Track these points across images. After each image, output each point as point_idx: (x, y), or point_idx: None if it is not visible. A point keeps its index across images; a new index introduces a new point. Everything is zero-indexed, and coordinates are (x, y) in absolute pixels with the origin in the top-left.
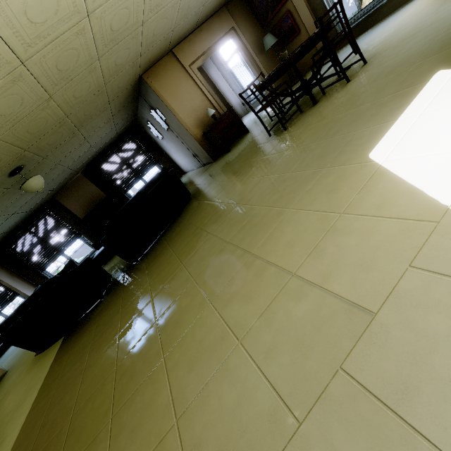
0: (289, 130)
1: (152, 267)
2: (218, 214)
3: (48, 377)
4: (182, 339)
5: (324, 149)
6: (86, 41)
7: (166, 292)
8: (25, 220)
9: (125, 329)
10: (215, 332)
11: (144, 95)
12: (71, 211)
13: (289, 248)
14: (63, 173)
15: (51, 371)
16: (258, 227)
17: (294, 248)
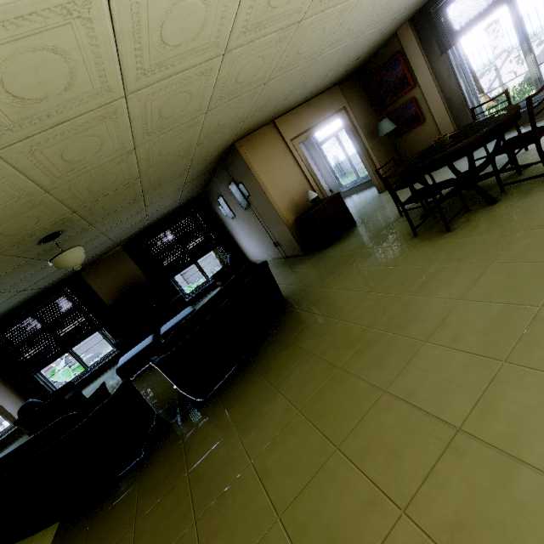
0: (458, 231)
1: (246, 423)
2: (377, 350)
3: None
4: None
5: None
6: (205, 86)
7: (319, 515)
8: (32, 298)
9: None
10: None
11: (228, 165)
12: (97, 293)
13: None
14: (102, 244)
15: None
16: None
17: None
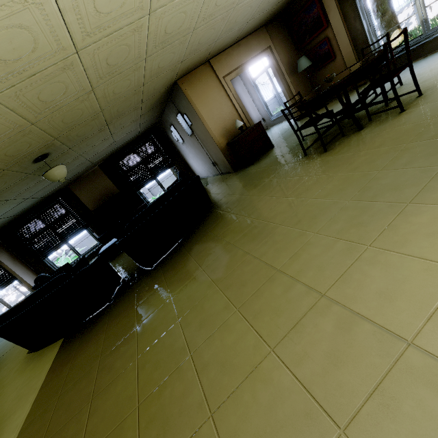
0: (331, 152)
1: (173, 278)
2: (255, 232)
3: (44, 389)
4: (236, 394)
5: (396, 180)
6: (140, 39)
7: (198, 316)
8: (36, 205)
9: (145, 352)
10: (293, 401)
11: (175, 100)
12: (83, 201)
13: (388, 300)
14: (82, 164)
15: (48, 382)
16: (323, 261)
17: (397, 302)
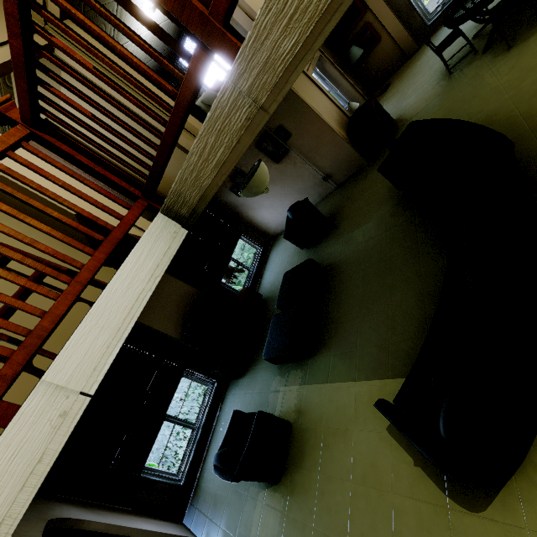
0: None
1: None
2: None
3: None
4: None
5: None
6: None
7: None
8: None
9: None
10: None
11: None
12: (159, 330)
13: None
14: None
15: None
16: None
17: None
